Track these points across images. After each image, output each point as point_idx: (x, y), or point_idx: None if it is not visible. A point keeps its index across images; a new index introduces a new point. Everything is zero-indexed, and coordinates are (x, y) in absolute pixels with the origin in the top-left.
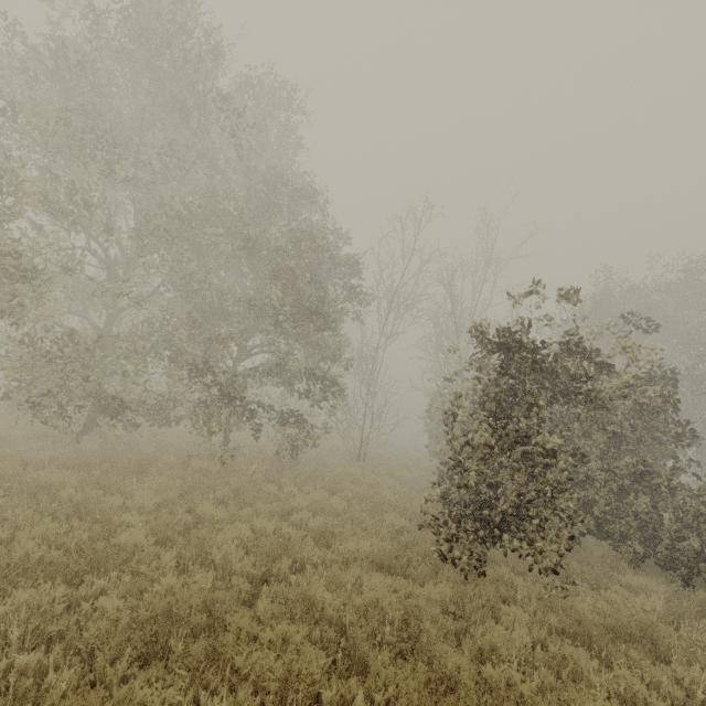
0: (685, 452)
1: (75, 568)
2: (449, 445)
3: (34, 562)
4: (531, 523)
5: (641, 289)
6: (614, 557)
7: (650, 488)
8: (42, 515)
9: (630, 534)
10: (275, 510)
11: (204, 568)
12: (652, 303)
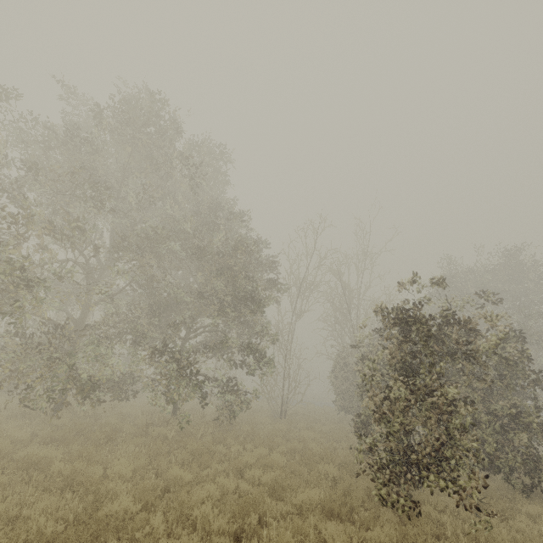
0: (537, 393)
1: (82, 540)
2: (372, 400)
3: (46, 536)
4: (446, 463)
5: (474, 270)
6: (507, 489)
7: (524, 425)
8: (36, 490)
9: (515, 467)
10: (229, 468)
11: (185, 530)
12: (484, 280)
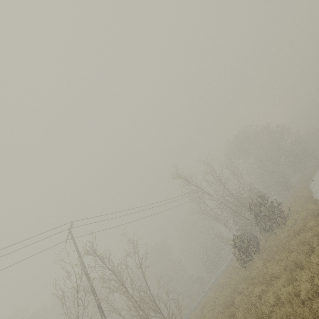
0: None
1: None
2: None
3: None
4: None
5: None
6: None
7: None
8: None
9: None
10: None
11: None
12: None
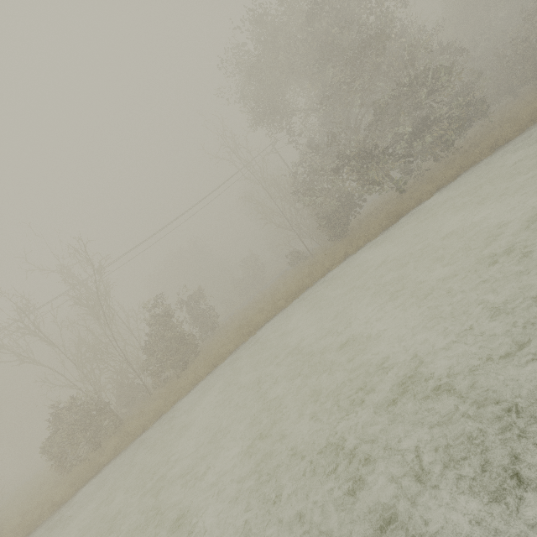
0: None
1: None
2: None
3: None
4: None
5: None
6: None
7: None
8: None
9: None
10: None
11: None
12: None
